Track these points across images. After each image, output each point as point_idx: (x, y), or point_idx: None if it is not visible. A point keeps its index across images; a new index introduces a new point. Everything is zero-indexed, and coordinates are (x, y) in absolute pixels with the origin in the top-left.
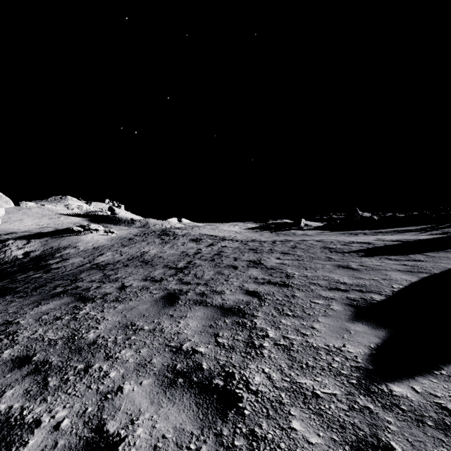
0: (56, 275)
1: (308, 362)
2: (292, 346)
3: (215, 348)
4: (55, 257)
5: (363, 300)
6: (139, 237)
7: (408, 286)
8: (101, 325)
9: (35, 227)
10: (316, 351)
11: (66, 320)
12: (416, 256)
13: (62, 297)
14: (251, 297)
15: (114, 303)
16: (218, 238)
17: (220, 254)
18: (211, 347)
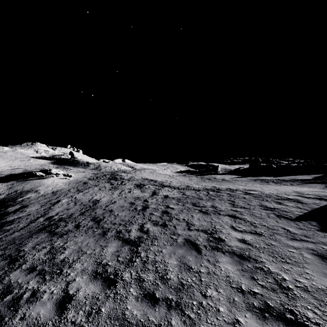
0: (2, 240)
1: None
2: None
3: None
4: (16, 202)
5: None
6: (92, 181)
7: None
8: None
9: (8, 168)
10: None
11: None
12: None
13: None
14: None
15: None
16: (158, 184)
17: (168, 211)
18: None
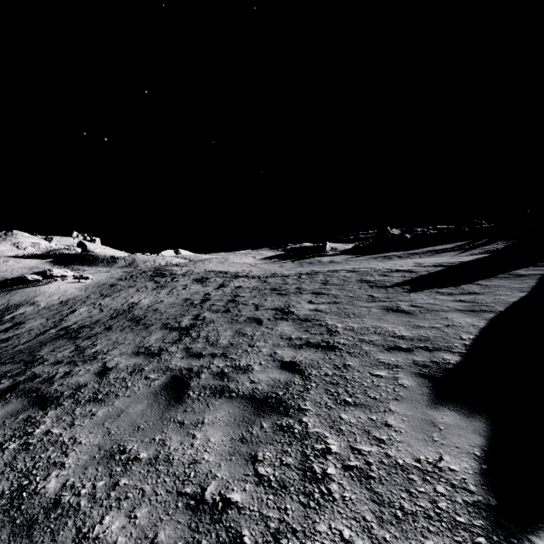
0: (2, 354)
1: (402, 503)
2: (370, 468)
3: (258, 490)
4: (3, 321)
5: (435, 365)
6: (124, 281)
7: (479, 335)
8: (70, 458)
9: None
10: (407, 475)
11: (11, 453)
12: (469, 287)
13: (8, 399)
14: (290, 374)
15: (91, 405)
16: (230, 275)
17: (236, 299)
18: (250, 489)
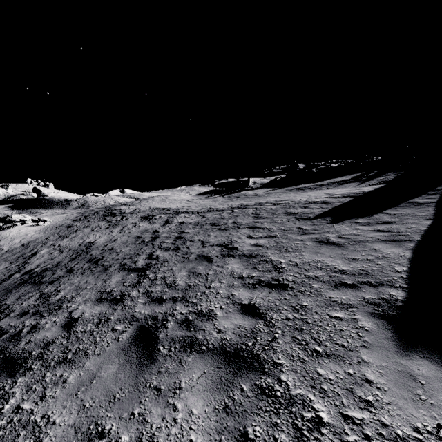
0: None
1: None
2: None
3: None
4: None
5: (385, 303)
6: (79, 222)
7: (411, 267)
8: None
9: None
10: None
11: None
12: (381, 217)
13: None
14: (253, 320)
15: (61, 368)
16: (172, 211)
17: (182, 236)
18: None
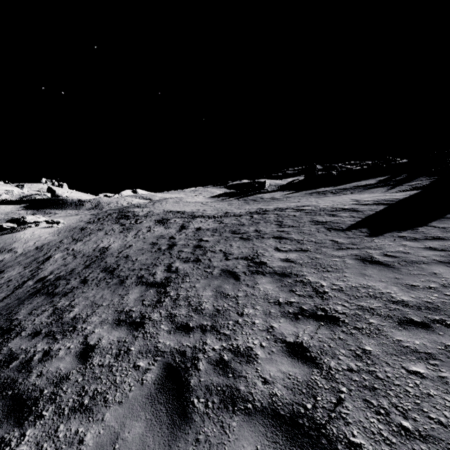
0: None
1: None
2: None
3: None
4: None
5: None
6: (92, 224)
7: None
8: None
9: None
10: None
11: None
12: (428, 231)
13: None
14: (305, 367)
15: (77, 419)
16: (187, 215)
17: (201, 245)
18: None
